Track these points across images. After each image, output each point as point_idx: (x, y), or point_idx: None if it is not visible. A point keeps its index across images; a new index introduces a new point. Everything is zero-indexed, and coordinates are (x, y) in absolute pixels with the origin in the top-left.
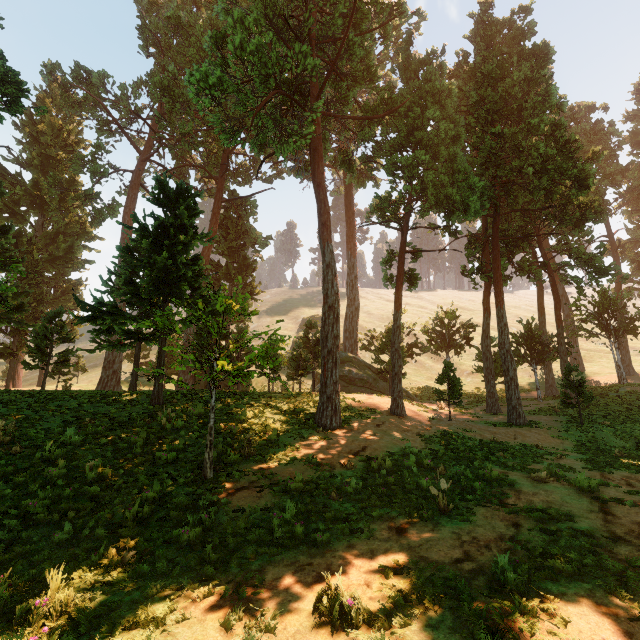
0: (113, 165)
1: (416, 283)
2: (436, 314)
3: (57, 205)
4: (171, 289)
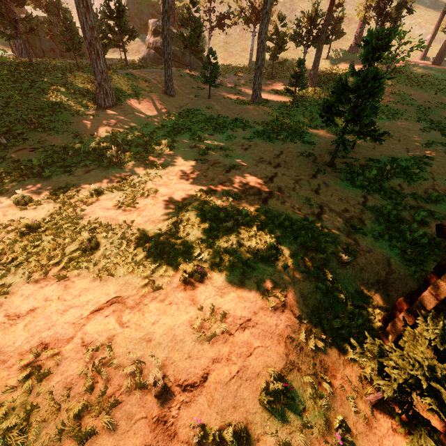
0: None
1: None
2: None
3: None
4: None
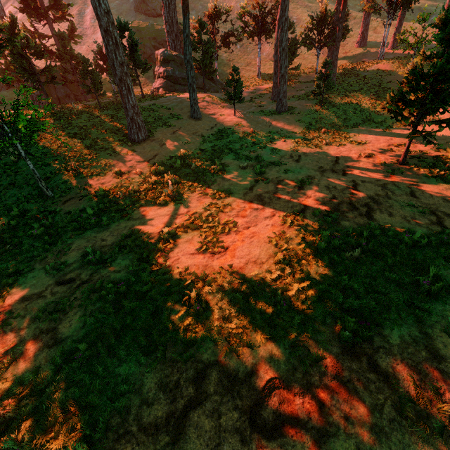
0: None
1: None
2: None
3: None
4: None
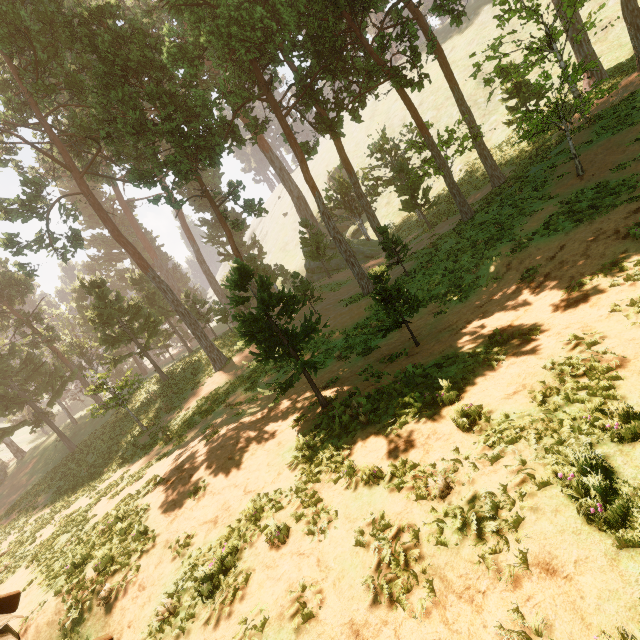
0: (111, 196)
1: (257, 209)
2: (370, 149)
3: (117, 247)
4: (120, 342)
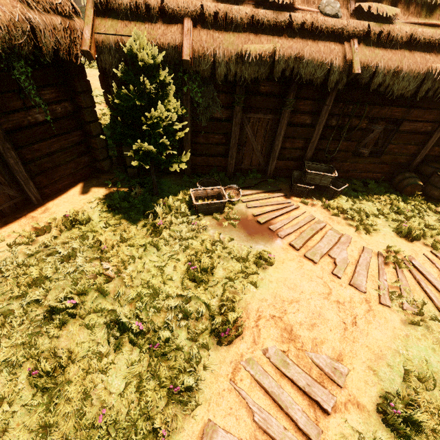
0: None
1: None
2: None
3: None
4: None
